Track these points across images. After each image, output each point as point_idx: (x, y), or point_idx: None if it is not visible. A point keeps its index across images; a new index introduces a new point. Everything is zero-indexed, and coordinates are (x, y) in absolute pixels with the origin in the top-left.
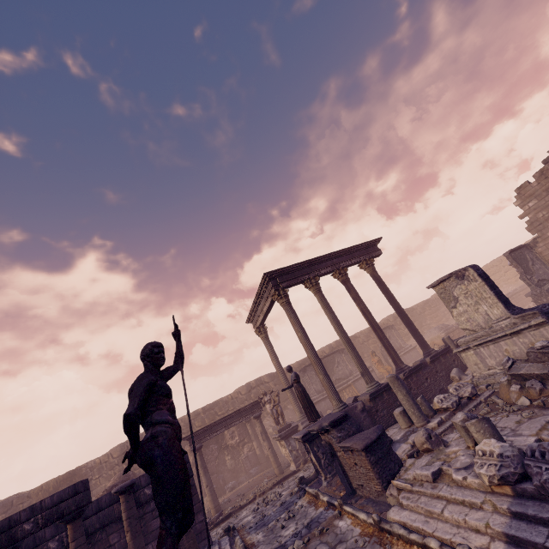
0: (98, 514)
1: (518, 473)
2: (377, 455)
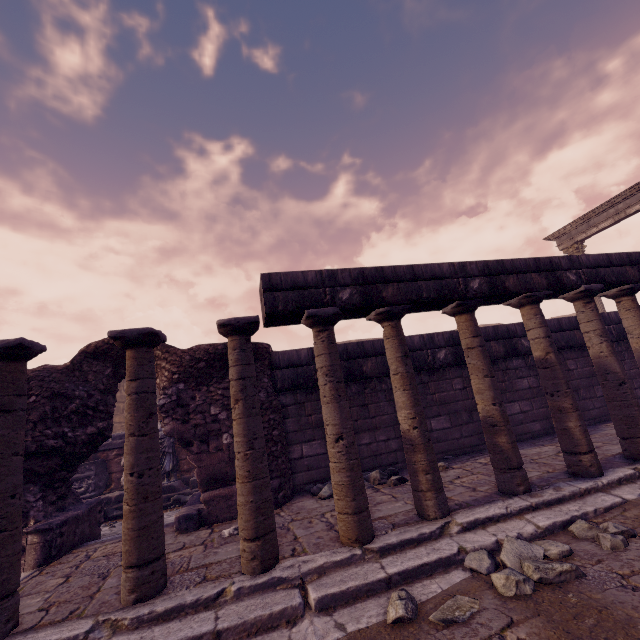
0: (560, 333)
1: None
2: None
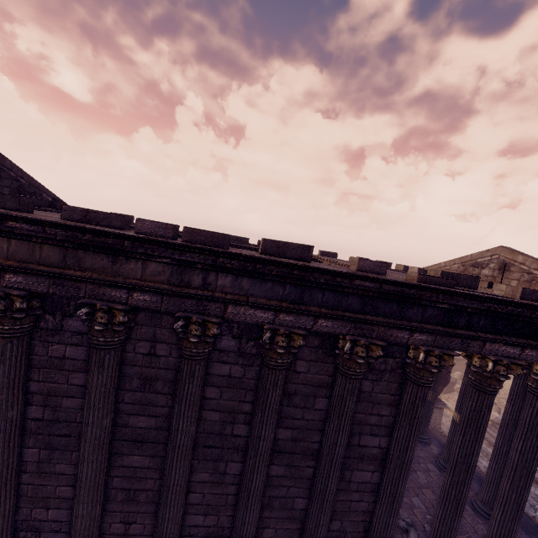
0: None
1: (497, 422)
2: (449, 385)
